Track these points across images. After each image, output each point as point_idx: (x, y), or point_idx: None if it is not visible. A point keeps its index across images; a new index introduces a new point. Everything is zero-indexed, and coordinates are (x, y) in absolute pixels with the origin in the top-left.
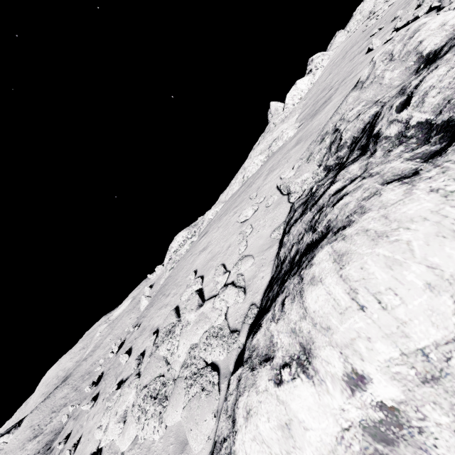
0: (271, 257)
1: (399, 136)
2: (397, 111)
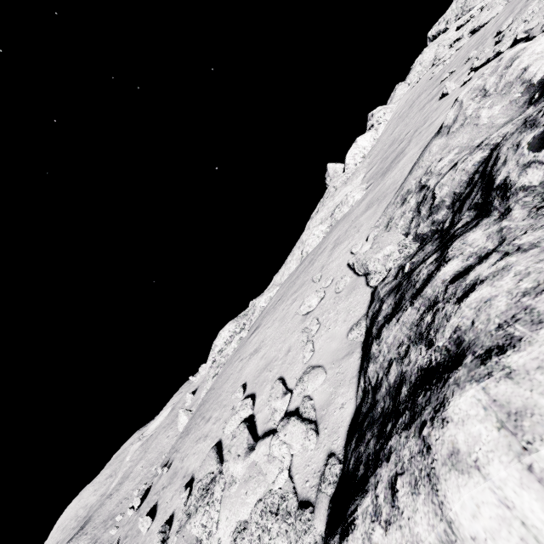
0: (351, 370)
1: None
2: (532, 149)
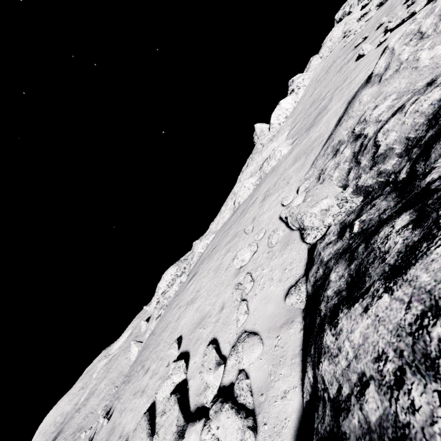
0: (292, 345)
1: None
2: None
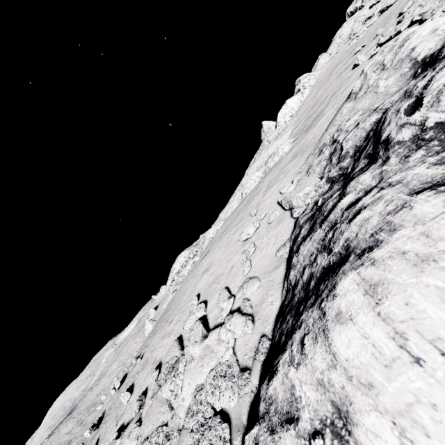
0: (278, 278)
1: (415, 140)
2: (406, 114)
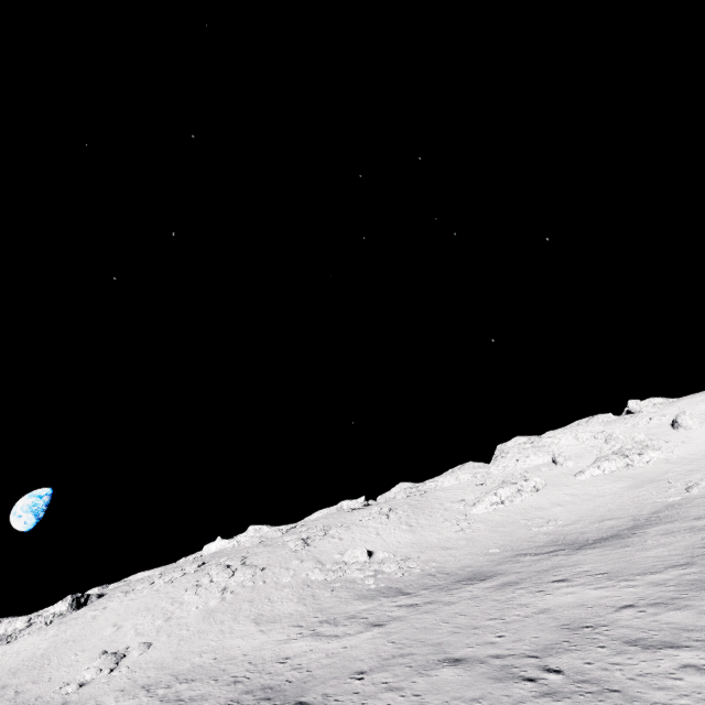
0: None
1: None
2: None
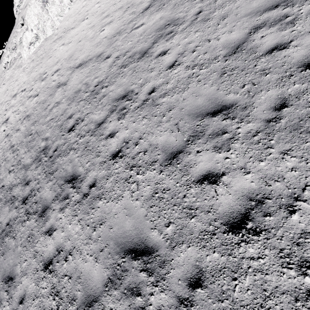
0: None
1: None
2: None
